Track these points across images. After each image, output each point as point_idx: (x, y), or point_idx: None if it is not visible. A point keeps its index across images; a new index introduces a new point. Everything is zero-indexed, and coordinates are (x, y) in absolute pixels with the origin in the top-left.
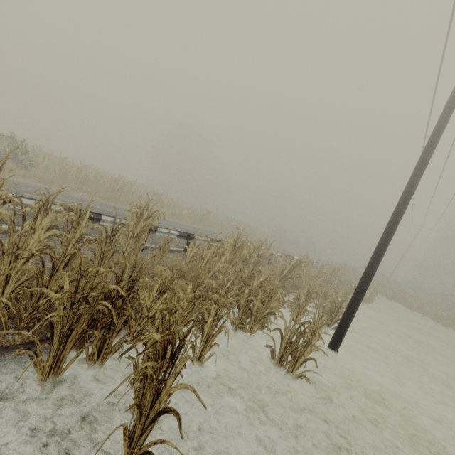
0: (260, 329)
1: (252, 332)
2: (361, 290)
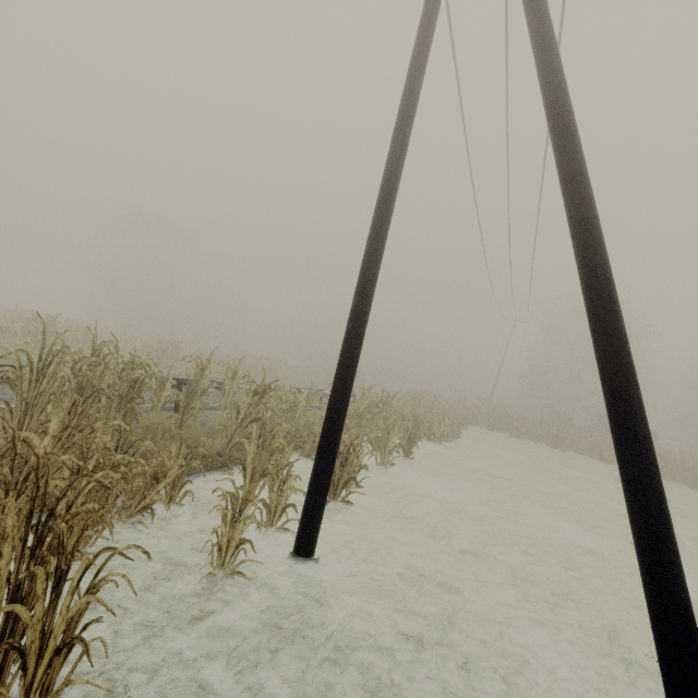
0: None
1: None
2: (335, 402)
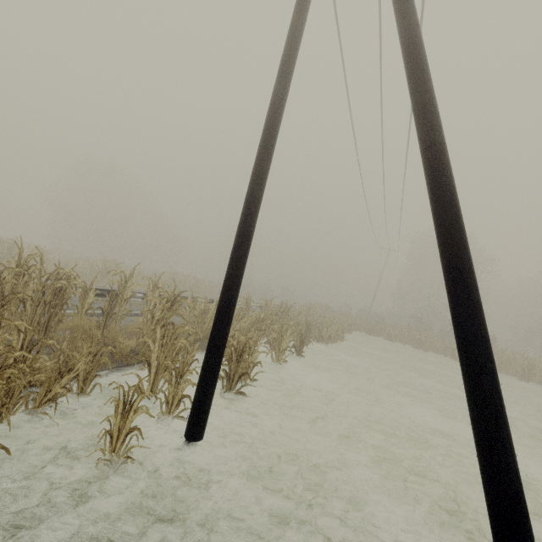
0: None
1: None
2: (222, 307)
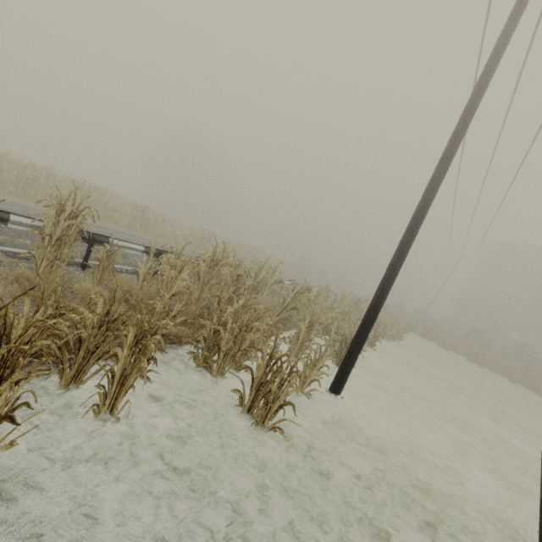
0: (236, 369)
1: (219, 373)
2: (370, 317)
